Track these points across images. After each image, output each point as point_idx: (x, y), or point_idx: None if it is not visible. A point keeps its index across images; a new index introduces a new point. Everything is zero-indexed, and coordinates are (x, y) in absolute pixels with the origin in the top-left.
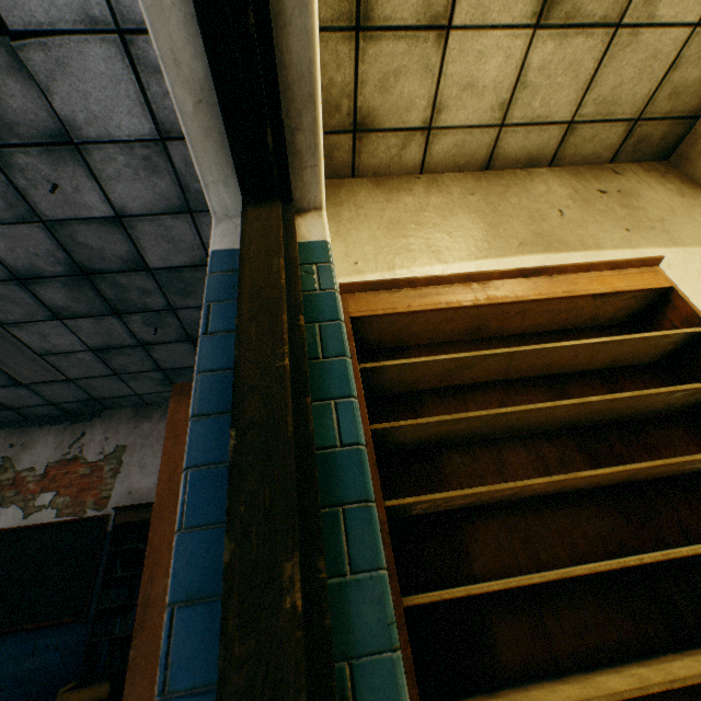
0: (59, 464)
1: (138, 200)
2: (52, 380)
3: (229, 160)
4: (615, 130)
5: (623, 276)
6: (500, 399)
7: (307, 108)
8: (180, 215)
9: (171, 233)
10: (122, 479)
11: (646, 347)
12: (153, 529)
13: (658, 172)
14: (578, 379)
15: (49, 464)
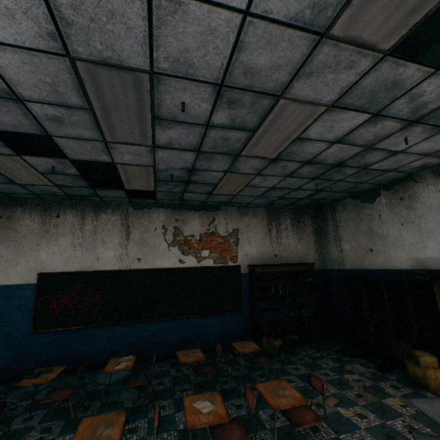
0: (206, 235)
1: (419, 148)
2: (226, 194)
3: None
4: None
5: None
6: None
7: None
8: (421, 155)
9: (402, 160)
10: (240, 247)
11: None
12: None
13: None
14: None
15: (201, 235)
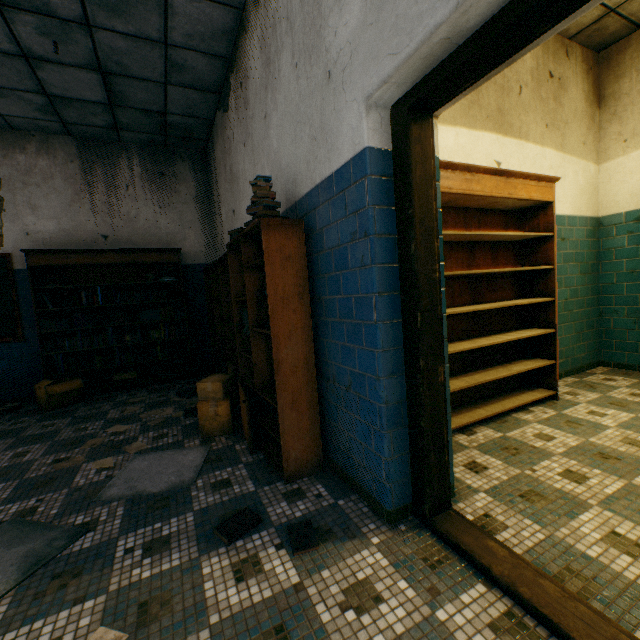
0: None
1: None
2: None
3: (420, 75)
4: (594, 12)
5: (538, 188)
6: (444, 254)
7: (502, 66)
8: None
9: None
10: (10, 218)
11: (522, 237)
12: (272, 325)
13: (588, 66)
14: (482, 246)
15: None
